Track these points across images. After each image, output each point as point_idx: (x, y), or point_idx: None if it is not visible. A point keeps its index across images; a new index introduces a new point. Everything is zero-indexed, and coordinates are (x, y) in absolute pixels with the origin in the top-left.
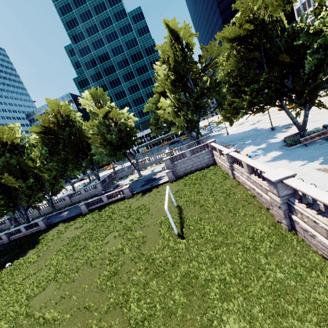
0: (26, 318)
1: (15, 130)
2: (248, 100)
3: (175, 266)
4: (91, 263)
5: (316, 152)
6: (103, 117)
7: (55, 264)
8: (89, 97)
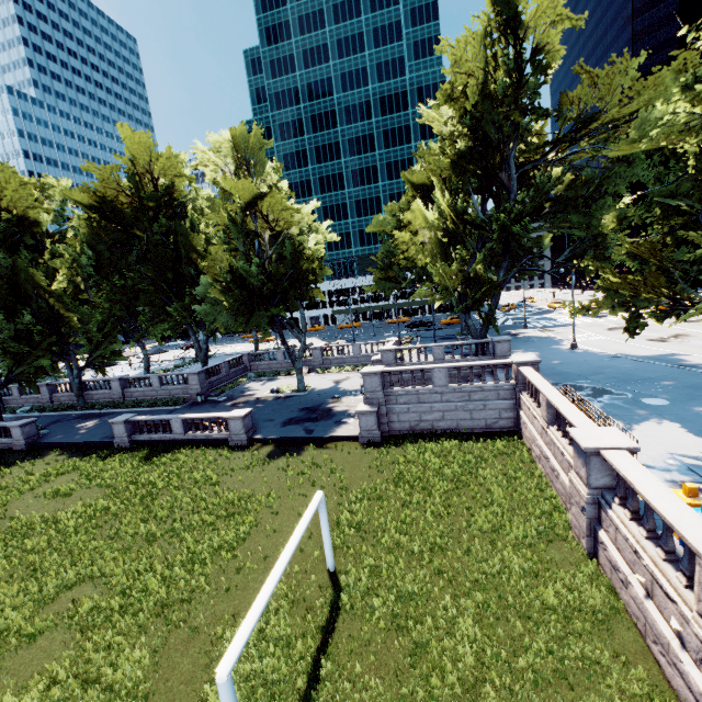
0: None
1: (52, 192)
2: None
3: None
4: None
5: None
6: (242, 207)
7: None
8: (228, 148)
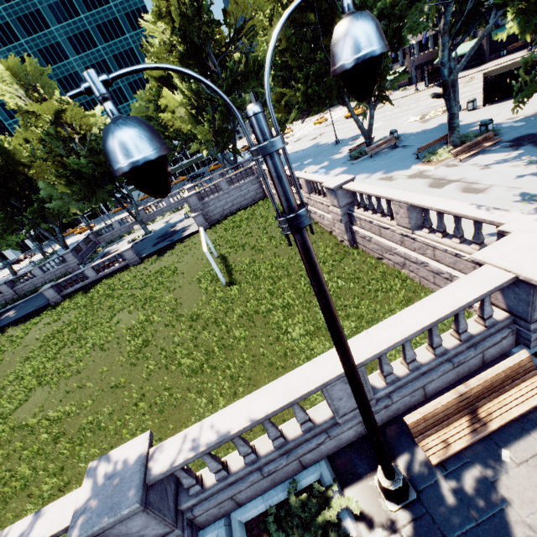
0: (13, 433)
1: None
2: (303, 91)
3: (229, 313)
4: (102, 347)
5: (381, 163)
6: (52, 121)
7: (31, 372)
8: (9, 77)
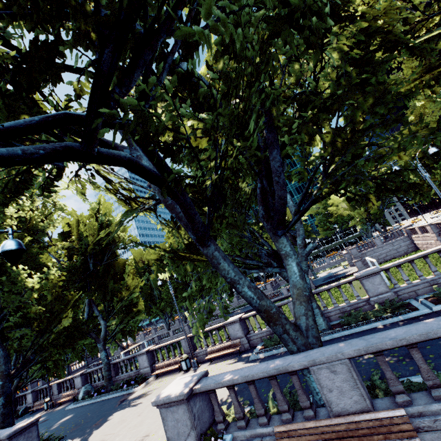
0: None
1: None
2: (440, 174)
3: None
4: None
5: None
6: None
7: None
8: None
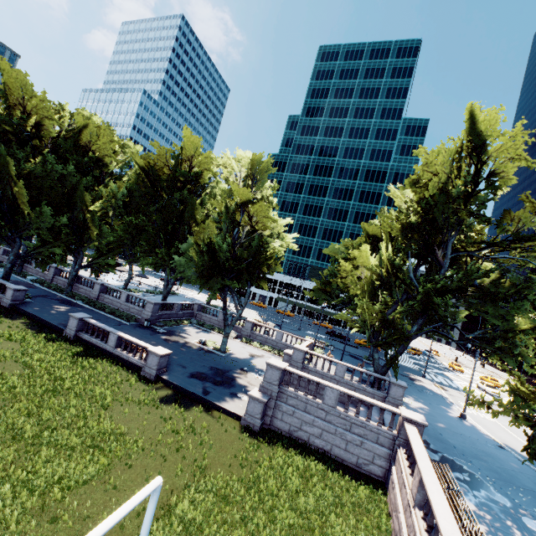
0: None
1: (128, 151)
2: None
3: None
4: None
5: None
6: (237, 203)
7: None
8: (246, 163)
